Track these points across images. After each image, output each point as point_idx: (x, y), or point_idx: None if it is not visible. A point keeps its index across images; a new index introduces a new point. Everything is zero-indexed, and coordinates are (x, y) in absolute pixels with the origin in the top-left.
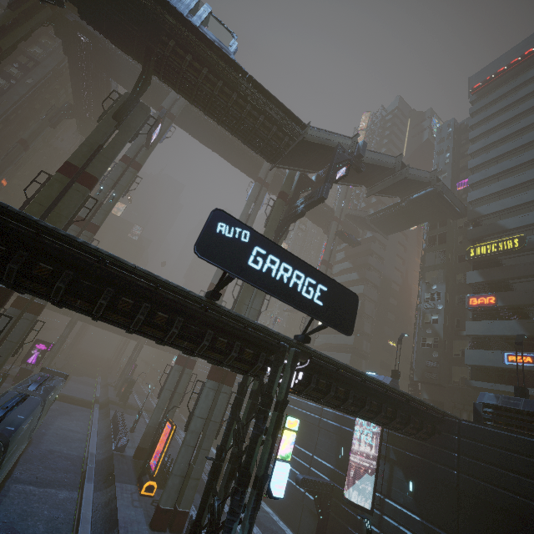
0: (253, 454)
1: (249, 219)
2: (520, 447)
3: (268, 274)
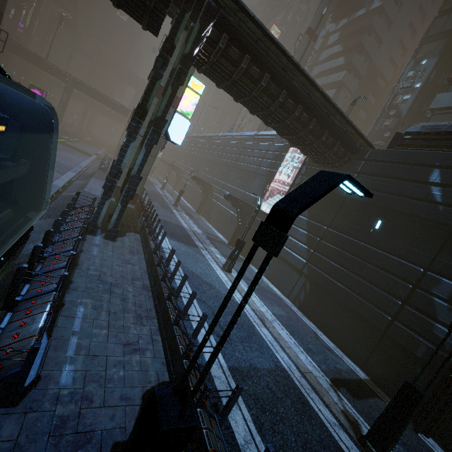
0: (150, 94)
1: None
2: (418, 159)
3: None
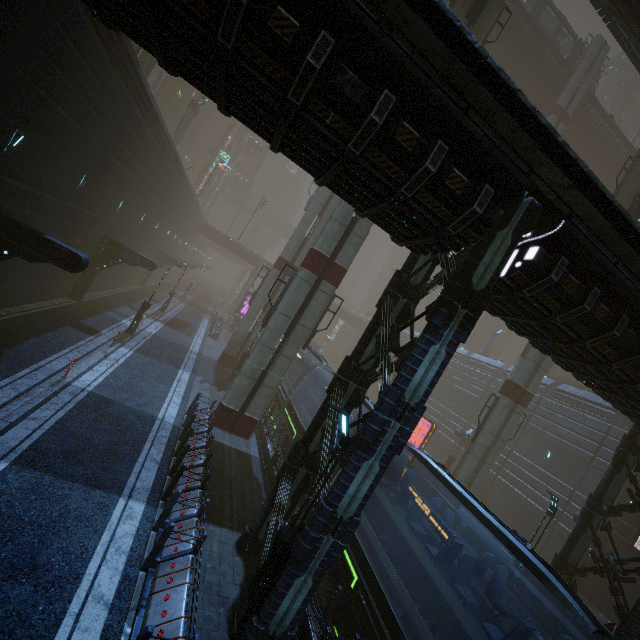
0: None
1: None
2: None
3: None
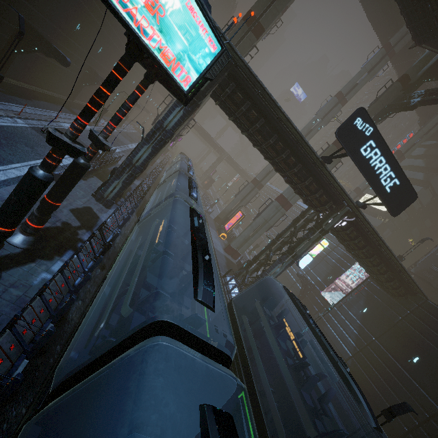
0: (299, 244)
1: (353, 89)
2: None
3: (368, 161)
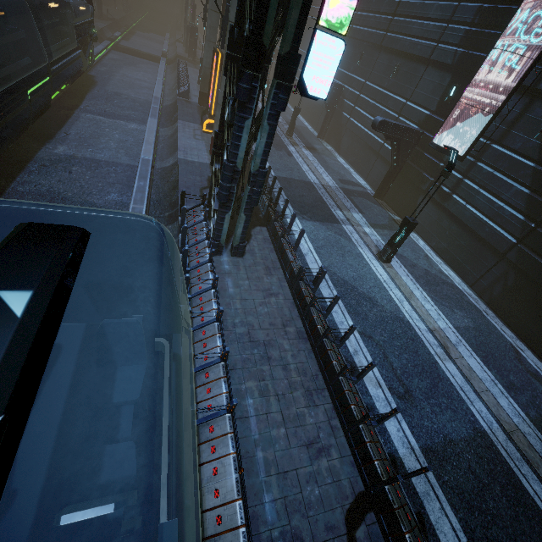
0: (266, 5)
1: None
2: None
3: None
